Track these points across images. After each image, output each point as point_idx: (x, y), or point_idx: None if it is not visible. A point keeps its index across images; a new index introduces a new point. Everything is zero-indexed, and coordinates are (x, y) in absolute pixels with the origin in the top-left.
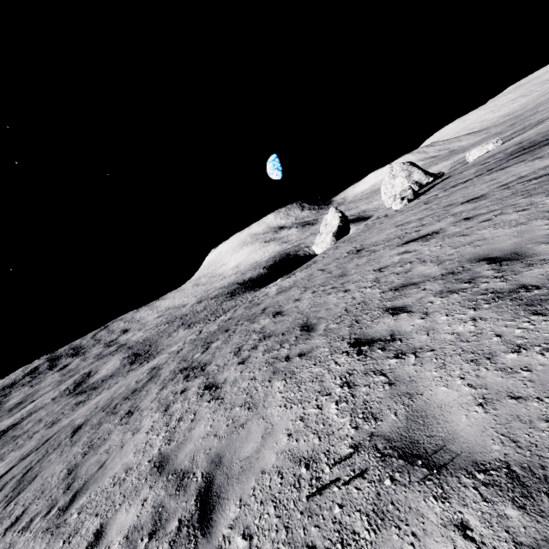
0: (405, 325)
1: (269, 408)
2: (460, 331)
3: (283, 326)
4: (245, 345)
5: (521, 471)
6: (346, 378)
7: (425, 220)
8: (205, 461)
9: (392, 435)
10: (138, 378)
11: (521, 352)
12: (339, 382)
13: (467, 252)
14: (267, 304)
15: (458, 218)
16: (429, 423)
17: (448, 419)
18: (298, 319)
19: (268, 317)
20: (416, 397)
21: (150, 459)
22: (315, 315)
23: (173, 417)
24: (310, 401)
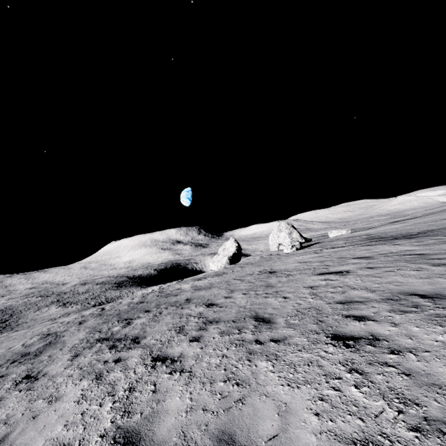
0: (380, 329)
1: (268, 386)
2: (442, 340)
3: (228, 315)
4: (187, 325)
5: None
6: (350, 366)
7: (326, 262)
8: (207, 438)
9: None
10: (25, 342)
11: None
12: (343, 368)
13: (392, 288)
14: (189, 296)
15: (360, 266)
16: None
17: None
18: (243, 311)
19: (201, 306)
20: None
21: (102, 433)
22: (263, 311)
23: (118, 386)
24: (321, 383)
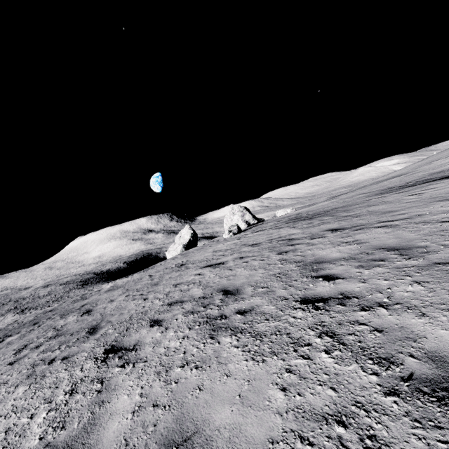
0: (149, 337)
1: None
2: (171, 346)
3: (79, 326)
4: (34, 342)
5: None
6: (76, 385)
7: (227, 251)
8: None
9: (61, 444)
10: None
11: (184, 367)
12: (68, 388)
13: (221, 283)
14: (89, 301)
15: (239, 255)
16: (93, 430)
17: (106, 426)
18: (95, 320)
19: (78, 315)
20: (104, 405)
21: None
22: (109, 318)
23: None
24: (31, 410)
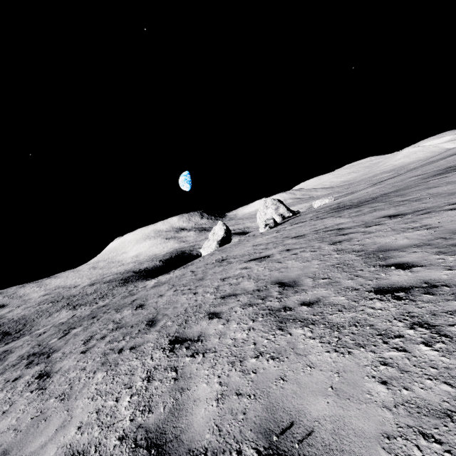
0: (211, 328)
1: (79, 400)
2: (237, 337)
3: (136, 319)
4: (98, 334)
5: (211, 455)
6: (151, 372)
7: (269, 244)
8: None
9: (152, 426)
10: None
11: (258, 358)
12: (144, 375)
13: (274, 275)
14: (138, 296)
15: (284, 248)
16: (181, 415)
17: (193, 412)
18: (150, 314)
19: (132, 309)
20: (185, 392)
21: None
22: (164, 311)
23: None
24: (114, 394)
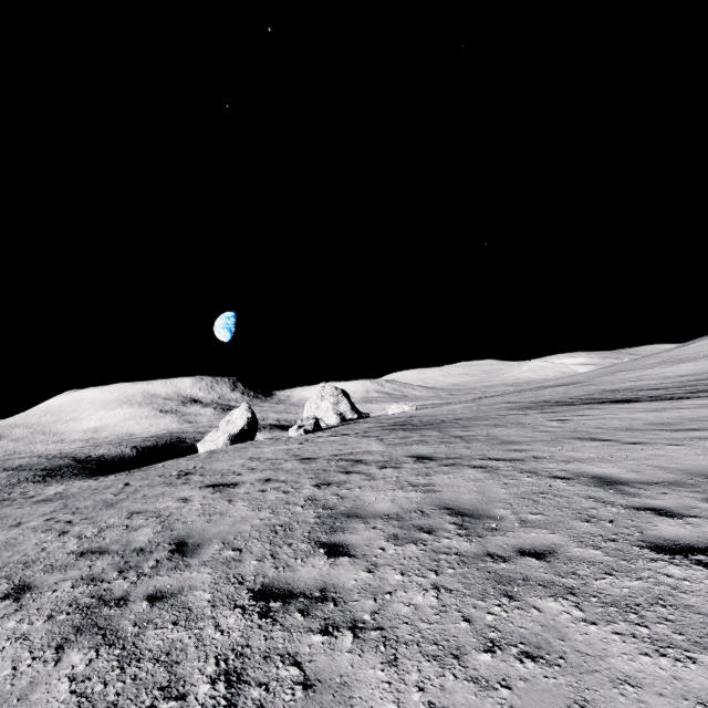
0: None
1: None
2: None
3: None
4: None
5: None
6: None
7: (265, 463)
8: None
9: None
10: None
11: None
12: None
13: (193, 525)
14: None
15: (269, 475)
16: None
17: None
18: None
19: None
20: None
21: None
22: None
23: None
24: None
